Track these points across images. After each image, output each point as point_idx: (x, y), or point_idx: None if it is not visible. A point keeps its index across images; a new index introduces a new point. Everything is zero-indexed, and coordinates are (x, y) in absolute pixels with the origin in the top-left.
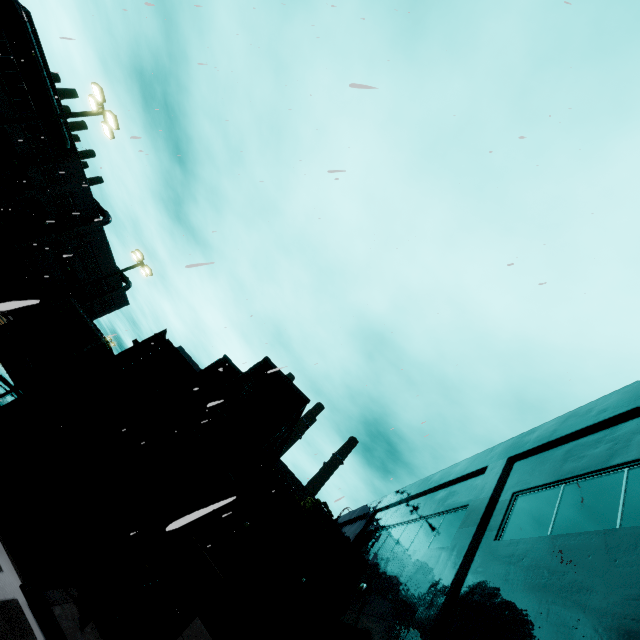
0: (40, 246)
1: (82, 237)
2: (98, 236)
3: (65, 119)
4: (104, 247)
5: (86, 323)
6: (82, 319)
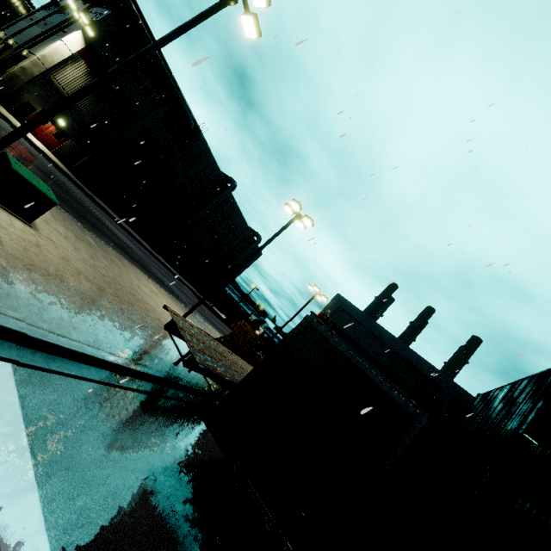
0: (194, 224)
1: (219, 207)
2: (229, 202)
3: (184, 101)
4: (235, 211)
5: (364, 373)
6: (351, 363)
